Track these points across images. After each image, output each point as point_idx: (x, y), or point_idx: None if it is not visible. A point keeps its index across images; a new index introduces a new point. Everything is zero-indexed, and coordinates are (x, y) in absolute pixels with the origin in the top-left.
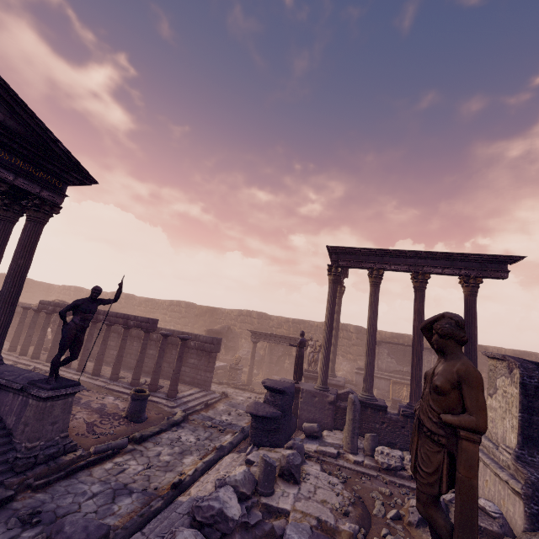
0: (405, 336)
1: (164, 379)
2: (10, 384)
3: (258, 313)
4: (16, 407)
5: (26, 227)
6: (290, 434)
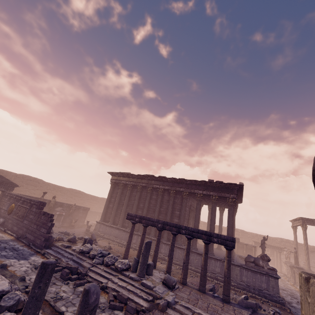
0: None
1: None
2: None
3: (241, 230)
4: None
5: None
6: None
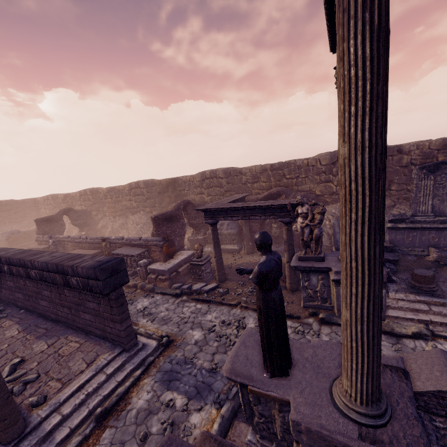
0: None
1: (70, 333)
2: None
3: (224, 170)
4: None
5: None
6: None
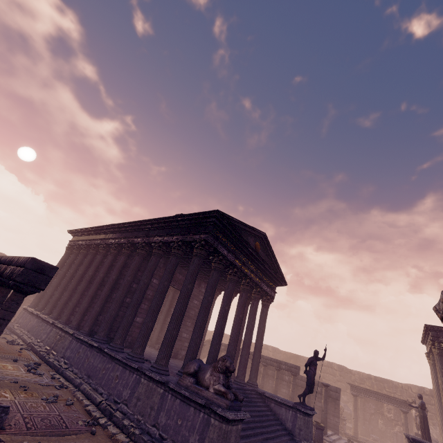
0: None
1: None
2: (285, 402)
3: (339, 366)
4: (289, 417)
5: (263, 310)
6: None
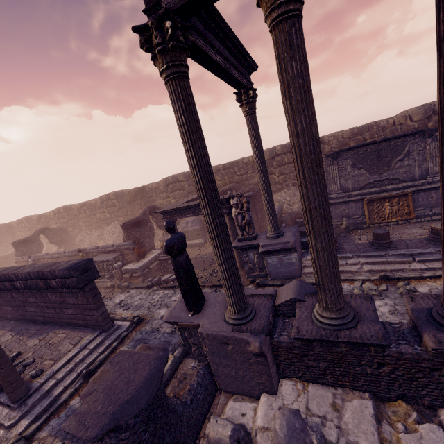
0: (372, 126)
1: (58, 329)
2: None
3: (184, 174)
4: None
5: None
6: (192, 442)
